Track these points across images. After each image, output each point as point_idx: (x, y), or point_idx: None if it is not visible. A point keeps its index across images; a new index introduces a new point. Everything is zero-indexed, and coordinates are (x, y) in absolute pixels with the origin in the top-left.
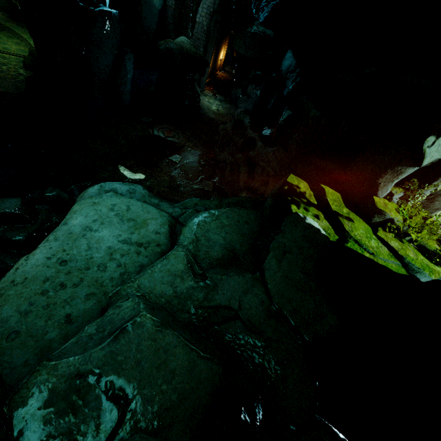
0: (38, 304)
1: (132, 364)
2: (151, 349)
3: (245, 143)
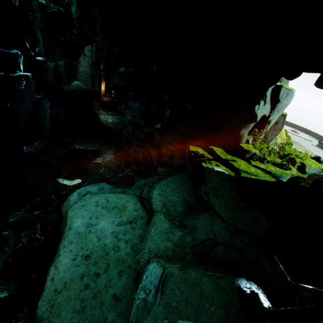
0: (87, 298)
1: (184, 304)
2: (188, 287)
3: (146, 136)
